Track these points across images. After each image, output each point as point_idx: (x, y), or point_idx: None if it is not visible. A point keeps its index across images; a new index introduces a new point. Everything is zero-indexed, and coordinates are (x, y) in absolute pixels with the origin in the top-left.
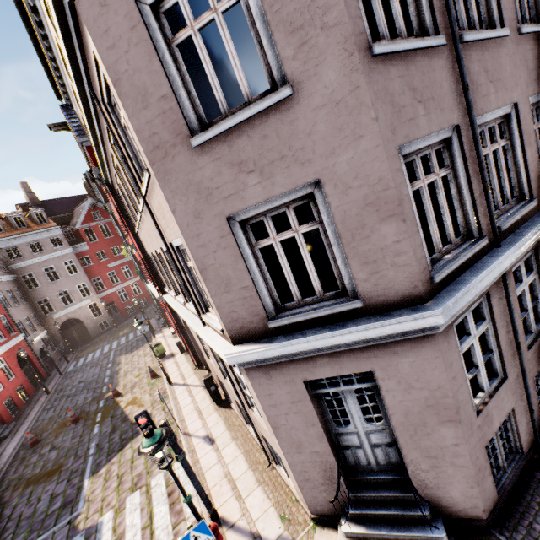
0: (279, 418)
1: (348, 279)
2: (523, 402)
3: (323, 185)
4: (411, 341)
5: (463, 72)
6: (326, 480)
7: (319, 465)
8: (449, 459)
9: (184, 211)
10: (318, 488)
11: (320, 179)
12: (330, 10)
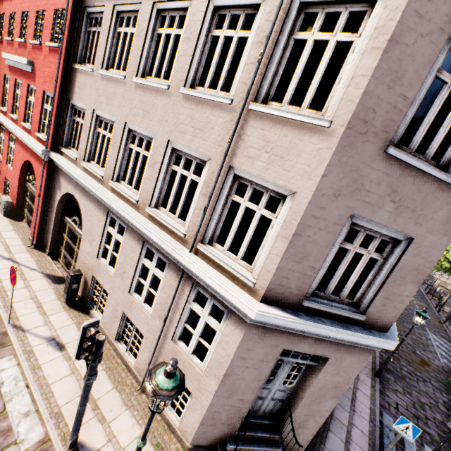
0: (238, 369)
1: (367, 300)
2: None
3: (412, 243)
4: (362, 349)
5: None
6: (228, 420)
7: (234, 409)
8: (316, 418)
9: (331, 183)
10: (216, 426)
11: (414, 238)
12: None
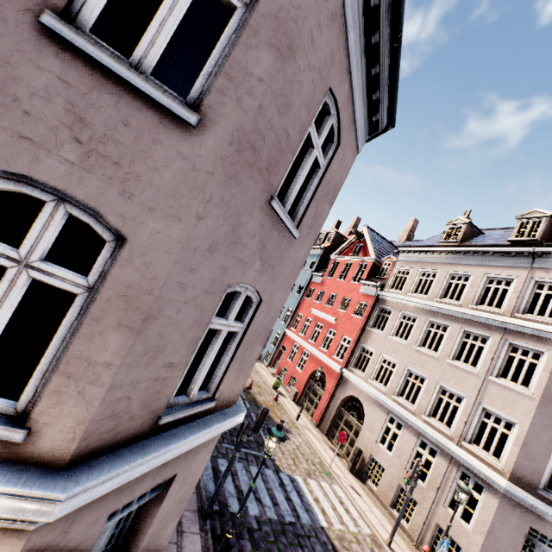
0: (497, 530)
1: None
2: None
3: None
4: None
5: None
6: None
7: None
8: None
9: (539, 421)
10: None
11: None
12: None
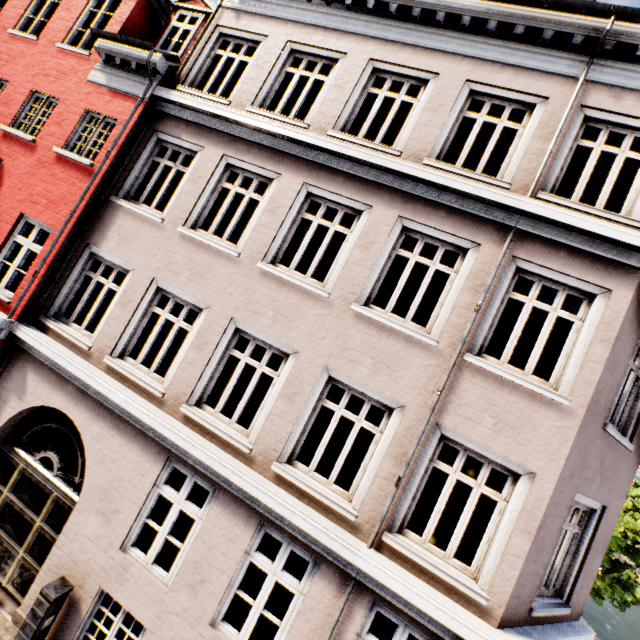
0: None
1: (569, 584)
2: None
3: (605, 511)
4: None
5: None
6: None
7: None
8: None
9: (570, 464)
10: None
11: (606, 506)
12: None
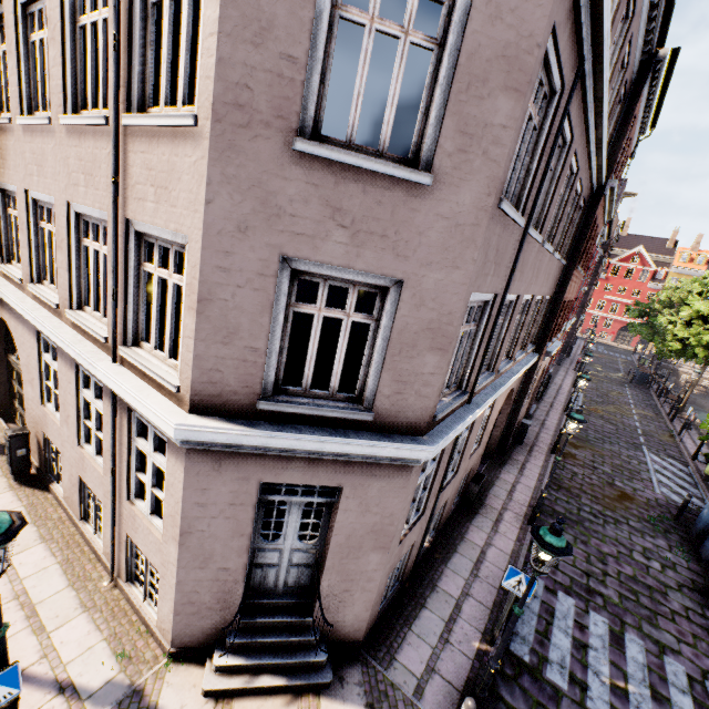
0: (200, 522)
1: (371, 388)
2: (421, 537)
3: (404, 288)
4: (393, 467)
5: (519, 256)
6: (218, 603)
7: (220, 585)
8: (362, 583)
9: (226, 211)
10: (201, 614)
11: (405, 280)
12: (497, 145)
